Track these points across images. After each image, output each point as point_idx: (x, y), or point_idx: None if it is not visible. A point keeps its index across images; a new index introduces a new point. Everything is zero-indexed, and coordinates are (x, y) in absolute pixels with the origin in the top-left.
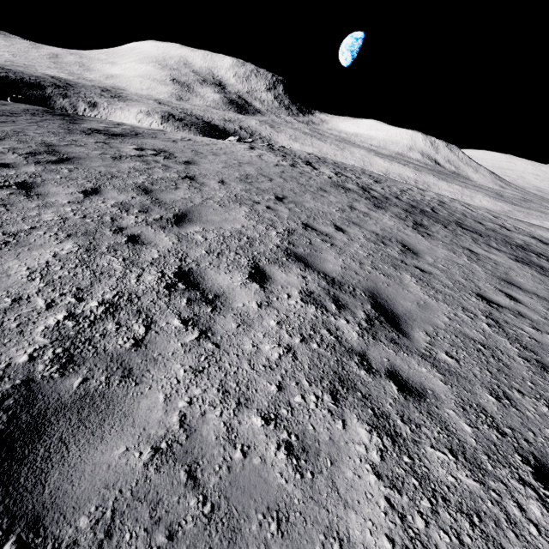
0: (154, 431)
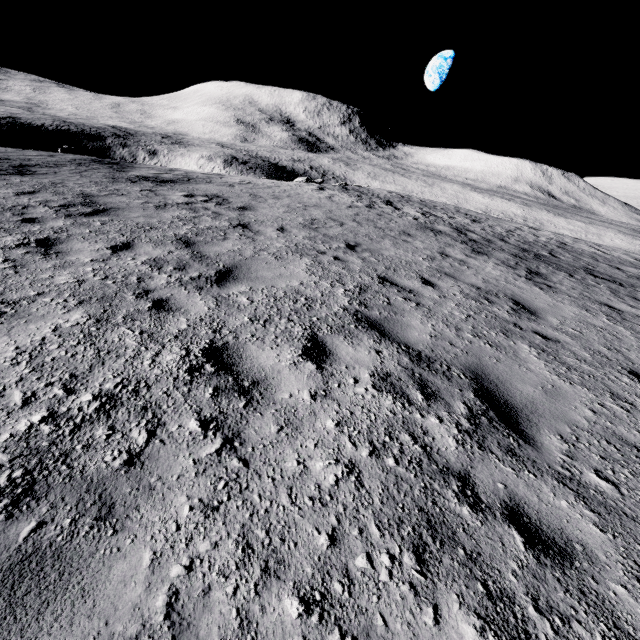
0: (122, 628)
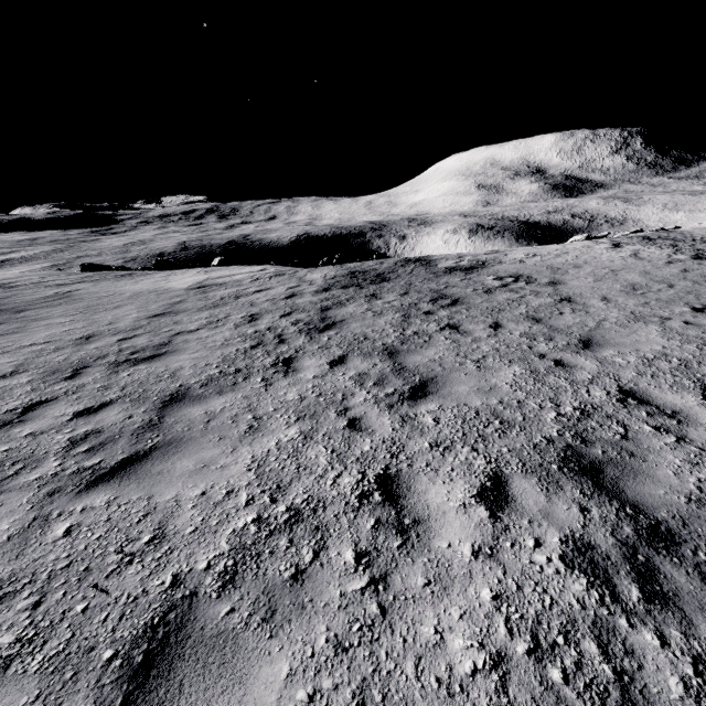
0: (680, 489)
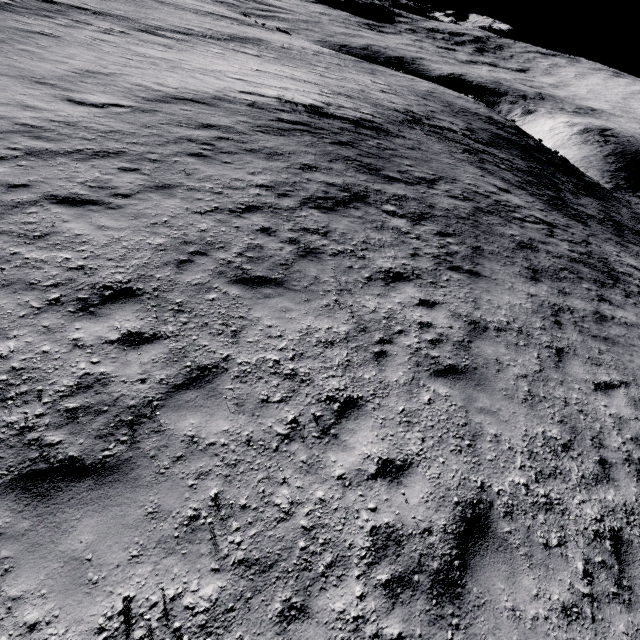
0: None
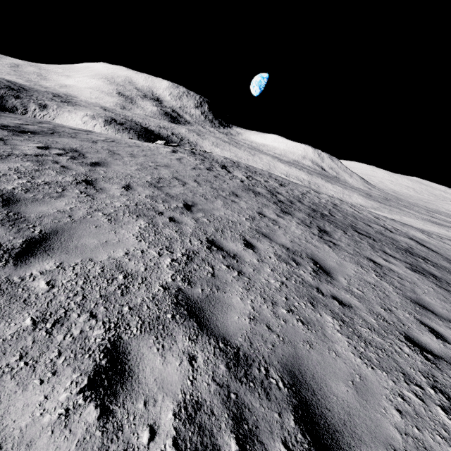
0: None
